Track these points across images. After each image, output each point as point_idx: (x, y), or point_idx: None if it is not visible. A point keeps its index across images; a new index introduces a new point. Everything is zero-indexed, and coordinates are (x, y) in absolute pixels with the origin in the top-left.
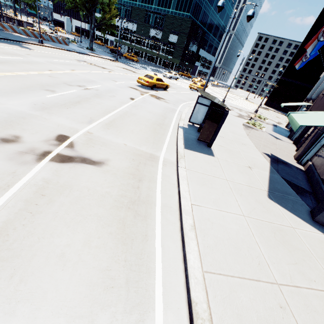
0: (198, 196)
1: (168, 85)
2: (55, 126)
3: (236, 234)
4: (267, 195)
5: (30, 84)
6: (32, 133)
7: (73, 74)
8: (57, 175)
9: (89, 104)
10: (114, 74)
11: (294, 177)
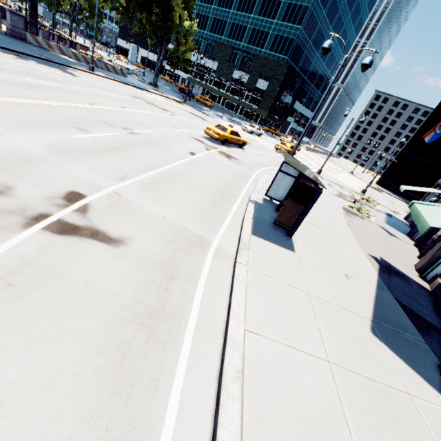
0: (259, 317)
1: (245, 142)
2: (71, 179)
3: (311, 397)
4: (369, 327)
5: (57, 118)
6: (32, 185)
7: (120, 112)
8: (45, 254)
9: (130, 153)
10: (176, 118)
11: (415, 300)
